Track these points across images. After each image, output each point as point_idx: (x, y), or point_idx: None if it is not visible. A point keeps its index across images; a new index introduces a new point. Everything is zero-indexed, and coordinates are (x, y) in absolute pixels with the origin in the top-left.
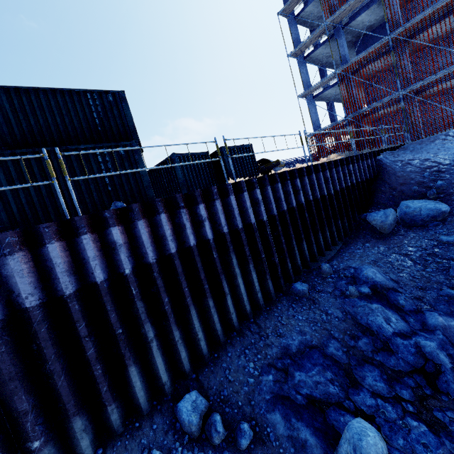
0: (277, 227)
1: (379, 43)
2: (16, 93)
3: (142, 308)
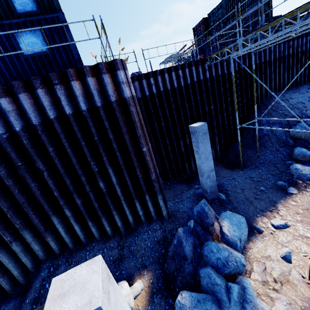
0: None
1: None
2: None
3: (307, 60)
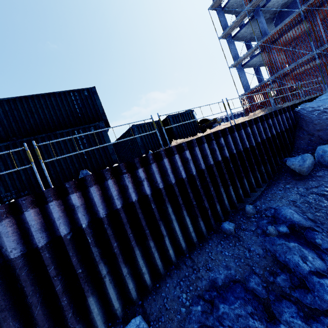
0: (205, 178)
1: (292, 16)
2: (26, 100)
3: (97, 252)
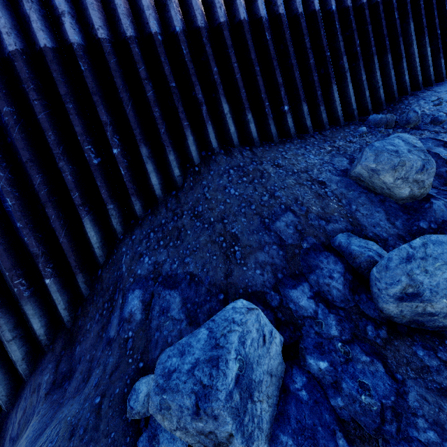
0: None
1: None
2: None
3: (342, 43)
